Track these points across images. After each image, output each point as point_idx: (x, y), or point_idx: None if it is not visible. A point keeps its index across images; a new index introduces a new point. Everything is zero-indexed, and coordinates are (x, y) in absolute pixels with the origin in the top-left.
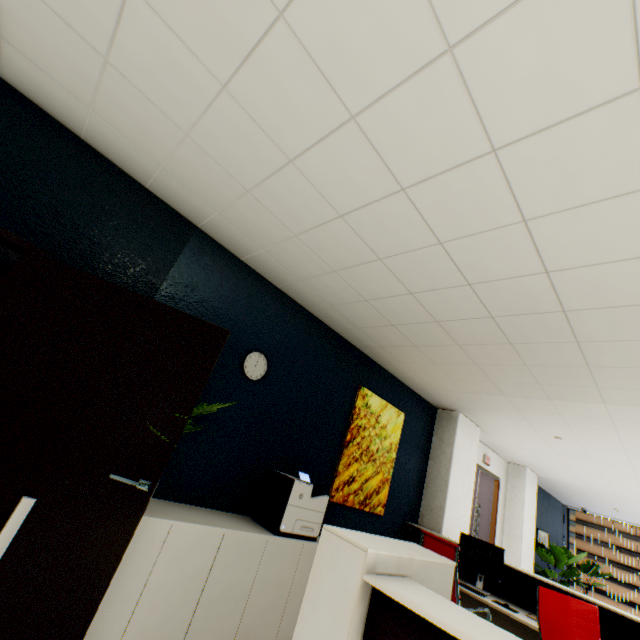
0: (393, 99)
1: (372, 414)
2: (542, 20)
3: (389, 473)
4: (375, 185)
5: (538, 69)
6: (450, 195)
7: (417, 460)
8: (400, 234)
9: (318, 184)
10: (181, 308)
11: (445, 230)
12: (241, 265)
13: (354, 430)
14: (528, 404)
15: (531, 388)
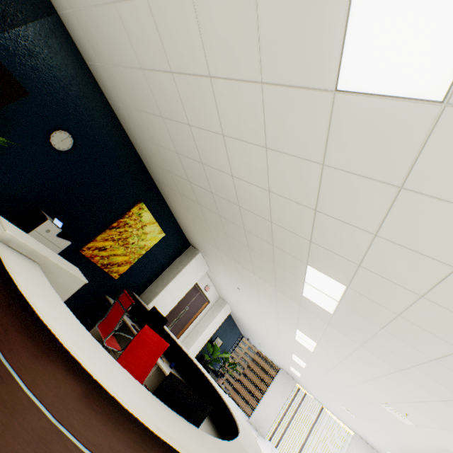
0: (166, 0)
1: (141, 222)
2: (227, 5)
3: (134, 260)
4: (159, 58)
5: (226, 37)
6: (193, 93)
7: (160, 264)
8: (171, 105)
9: (130, 34)
10: (13, 62)
11: (191, 117)
12: (85, 67)
13: (122, 223)
14: (227, 261)
15: (228, 250)
